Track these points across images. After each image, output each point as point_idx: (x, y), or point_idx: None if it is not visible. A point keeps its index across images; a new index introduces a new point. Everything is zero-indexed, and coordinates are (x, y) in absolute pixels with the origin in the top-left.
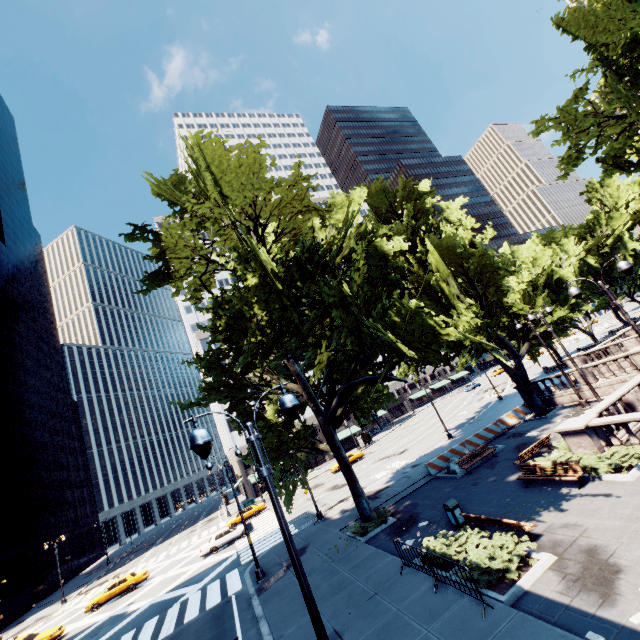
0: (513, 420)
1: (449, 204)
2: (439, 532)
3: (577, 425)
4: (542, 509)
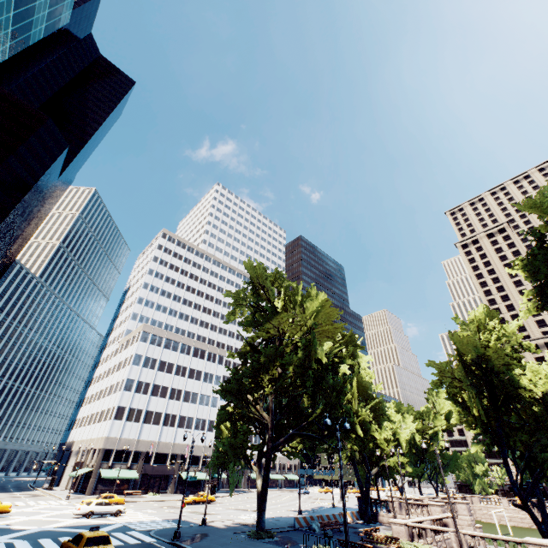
0: (349, 519)
1: (363, 356)
2: (324, 544)
3: (402, 521)
4: None
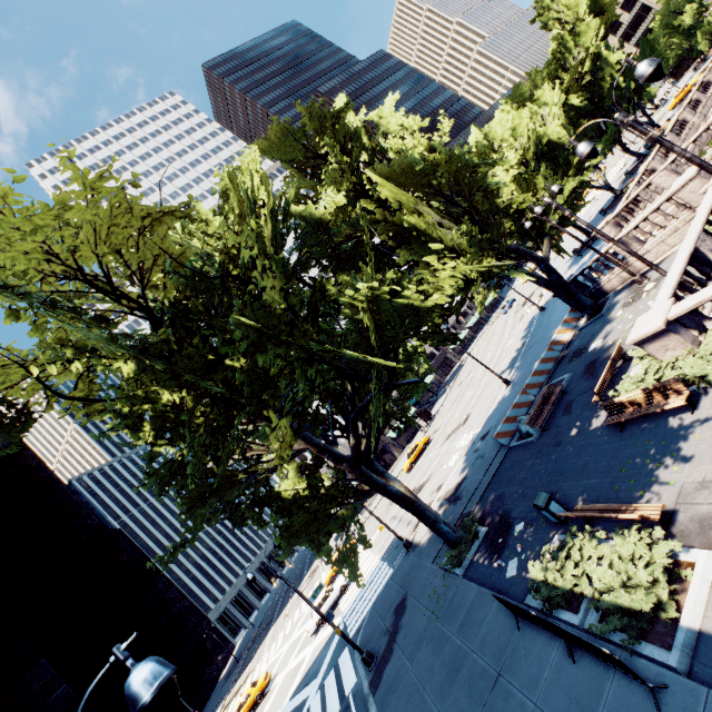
0: (567, 334)
1: (383, 112)
2: (542, 550)
3: (654, 326)
4: (657, 463)
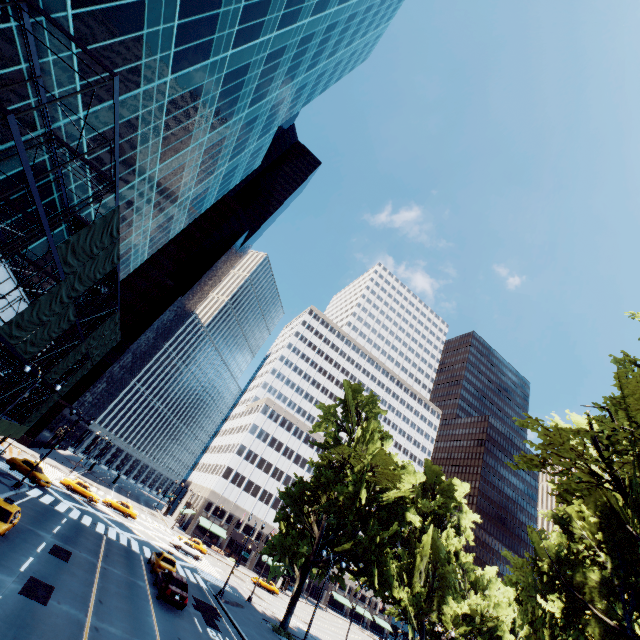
0: None
1: (468, 513)
2: None
3: None
4: None
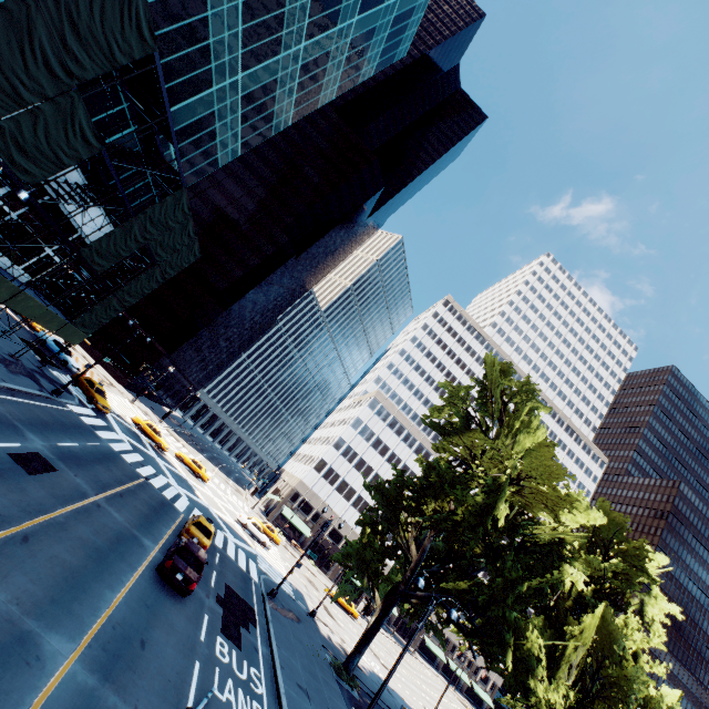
0: None
1: (661, 600)
2: None
3: None
4: None
